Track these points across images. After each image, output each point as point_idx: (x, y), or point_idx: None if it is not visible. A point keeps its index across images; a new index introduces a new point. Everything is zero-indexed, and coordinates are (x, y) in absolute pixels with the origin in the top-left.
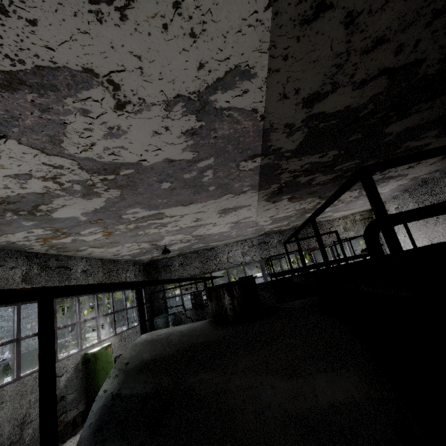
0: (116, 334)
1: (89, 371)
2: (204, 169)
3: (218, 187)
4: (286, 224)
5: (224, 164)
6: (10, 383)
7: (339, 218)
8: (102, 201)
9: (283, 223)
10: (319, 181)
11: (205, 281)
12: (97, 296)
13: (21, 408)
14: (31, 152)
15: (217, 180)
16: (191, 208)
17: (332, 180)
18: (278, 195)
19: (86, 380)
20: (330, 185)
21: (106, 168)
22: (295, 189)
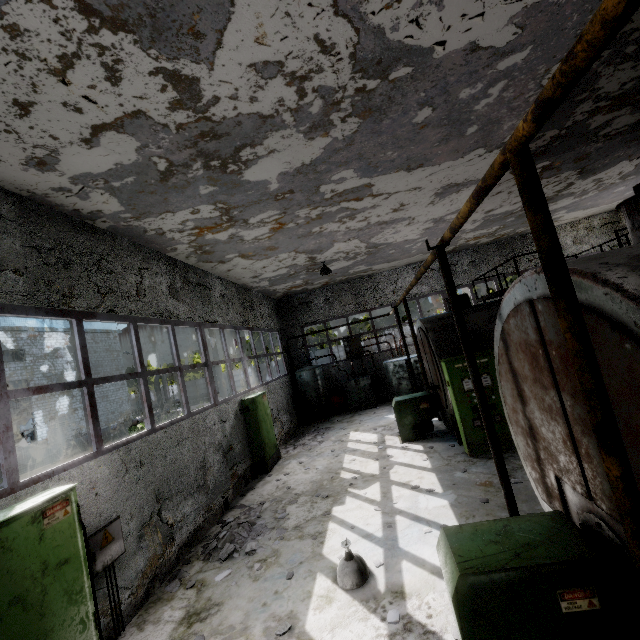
0: (263, 385)
1: (249, 422)
2: (497, 78)
3: (480, 129)
4: (492, 231)
5: (531, 68)
6: (183, 419)
7: (565, 225)
8: (322, 145)
9: (491, 229)
10: (612, 129)
11: (405, 301)
12: (238, 332)
13: (199, 450)
14: (319, 4)
15: (491, 110)
16: (412, 177)
17: (629, 129)
18: (536, 159)
19: (247, 432)
20: (619, 140)
21: (383, 59)
22: (568, 145)
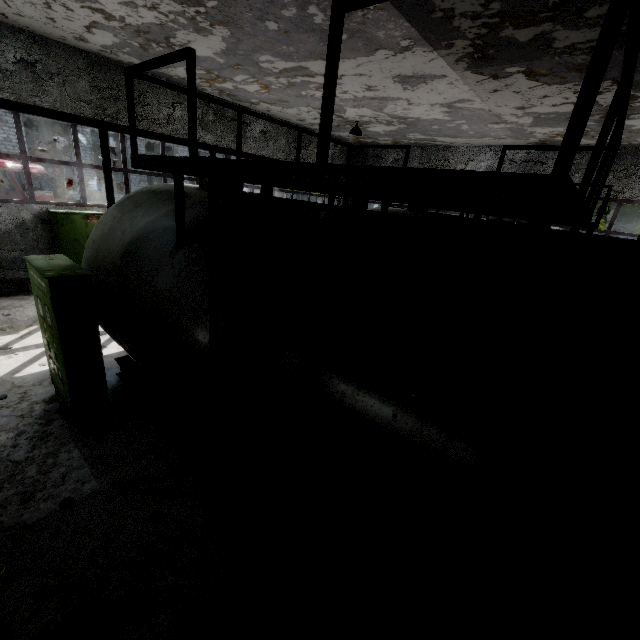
0: None
1: None
2: (302, 4)
3: (352, 36)
4: None
5: None
6: None
7: None
8: (219, 40)
9: None
10: (571, 42)
11: None
12: None
13: None
14: None
15: None
16: (340, 65)
17: None
18: (489, 63)
19: None
20: (618, 54)
21: None
22: (519, 54)
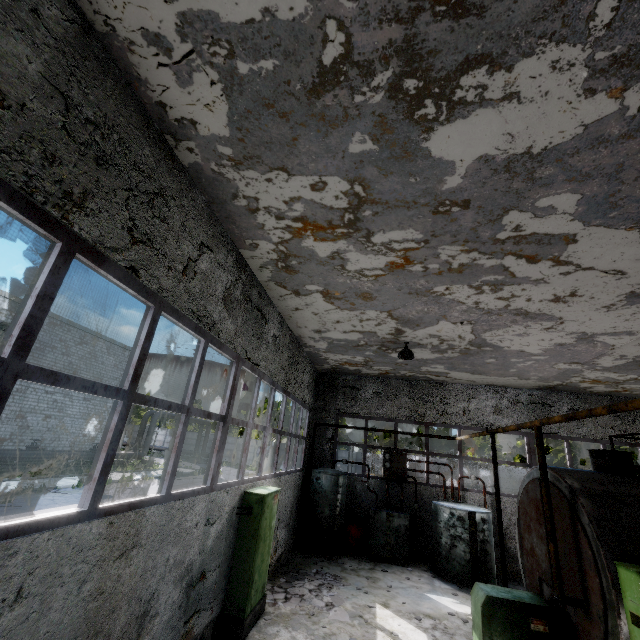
0: (275, 475)
1: (244, 533)
2: None
3: None
4: (622, 379)
5: None
6: (154, 502)
7: None
8: (590, 117)
9: (624, 376)
10: None
11: (540, 431)
12: (274, 390)
13: (153, 574)
14: None
15: None
16: (636, 248)
17: None
18: None
19: (234, 548)
20: None
21: None
22: None
